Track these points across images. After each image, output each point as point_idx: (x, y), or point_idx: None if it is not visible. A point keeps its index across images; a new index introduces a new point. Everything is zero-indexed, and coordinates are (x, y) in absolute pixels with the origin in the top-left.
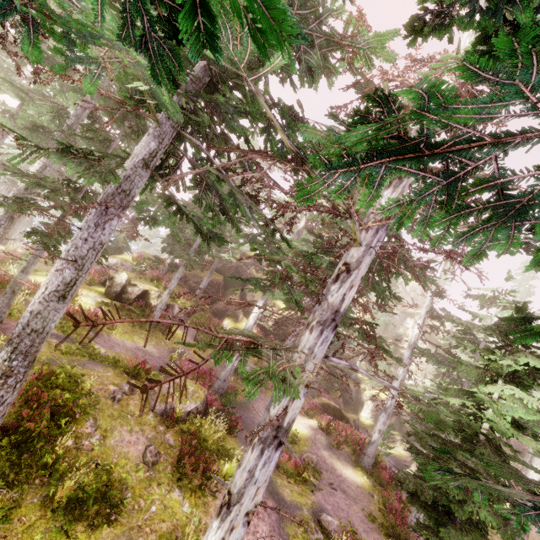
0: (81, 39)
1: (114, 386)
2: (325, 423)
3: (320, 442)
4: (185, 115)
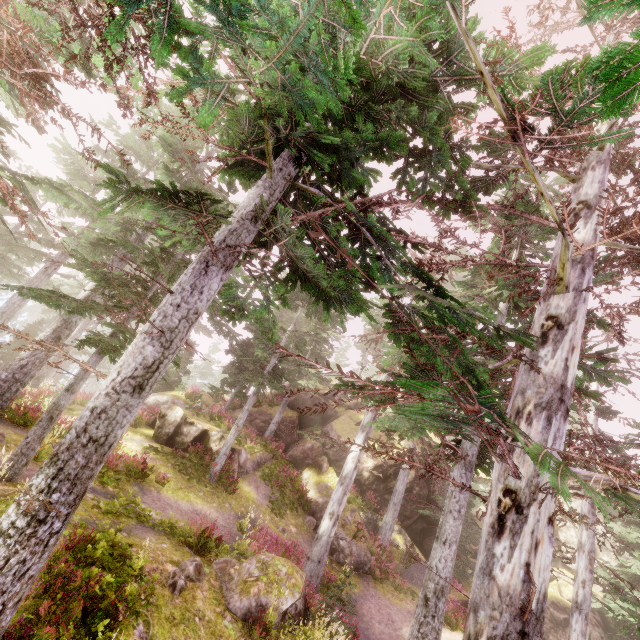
0: (223, 26)
1: (172, 566)
2: None
3: None
4: (298, 166)
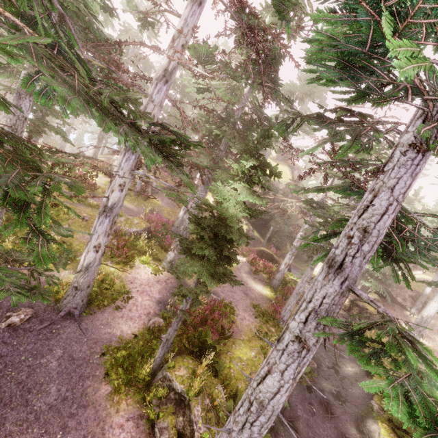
0: None
1: (87, 215)
2: (250, 259)
3: (243, 269)
4: None
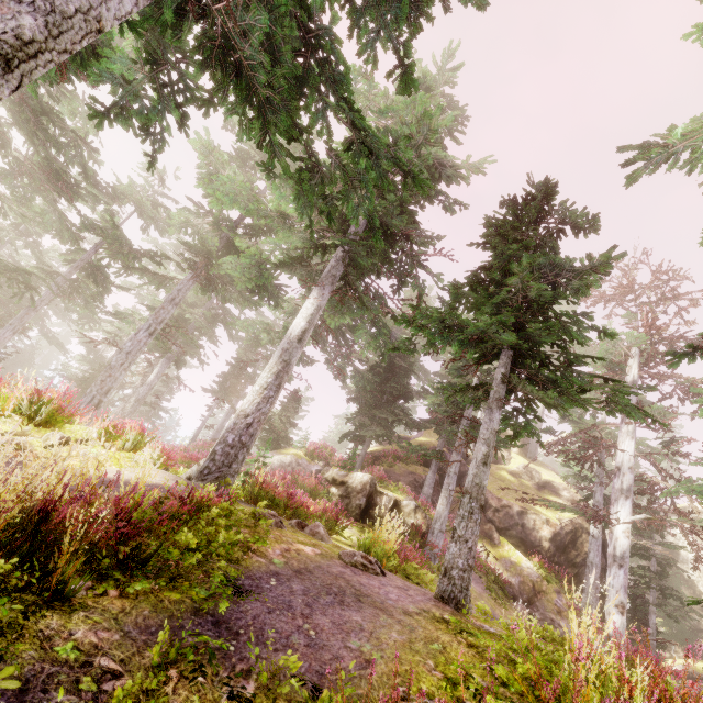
0: None
1: None
2: None
3: None
4: None
